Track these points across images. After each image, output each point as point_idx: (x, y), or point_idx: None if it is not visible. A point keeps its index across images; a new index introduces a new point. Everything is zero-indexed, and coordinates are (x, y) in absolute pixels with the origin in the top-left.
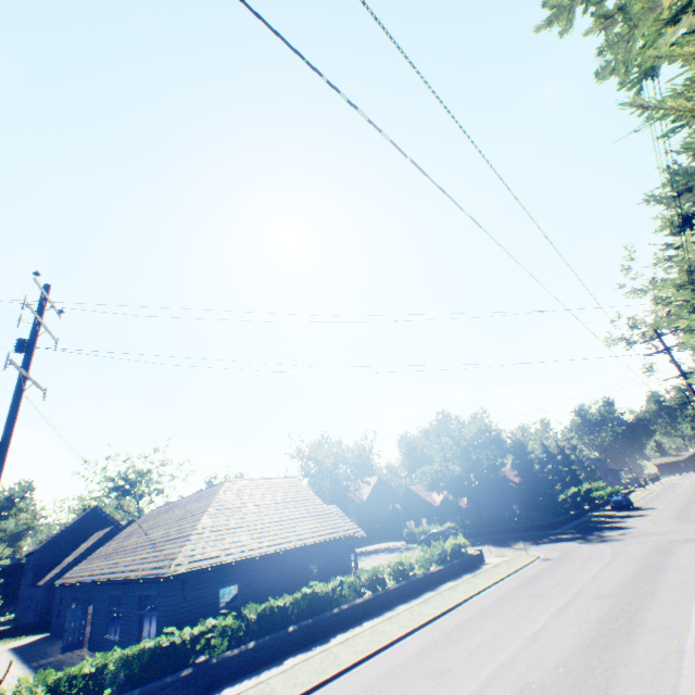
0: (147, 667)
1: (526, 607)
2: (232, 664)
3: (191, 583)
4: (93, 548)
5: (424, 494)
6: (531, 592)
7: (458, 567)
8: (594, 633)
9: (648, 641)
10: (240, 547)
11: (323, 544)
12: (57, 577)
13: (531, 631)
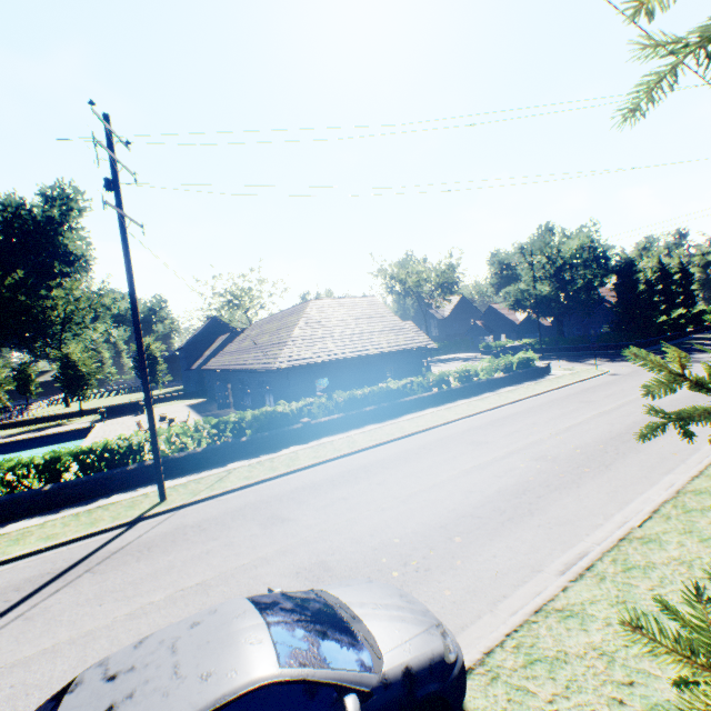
0: (270, 422)
1: (571, 409)
2: (327, 425)
3: (293, 375)
4: (222, 348)
5: (506, 313)
6: (582, 399)
7: (522, 376)
8: (623, 431)
9: (671, 440)
10: (327, 353)
11: (397, 353)
12: (202, 365)
13: (566, 425)
